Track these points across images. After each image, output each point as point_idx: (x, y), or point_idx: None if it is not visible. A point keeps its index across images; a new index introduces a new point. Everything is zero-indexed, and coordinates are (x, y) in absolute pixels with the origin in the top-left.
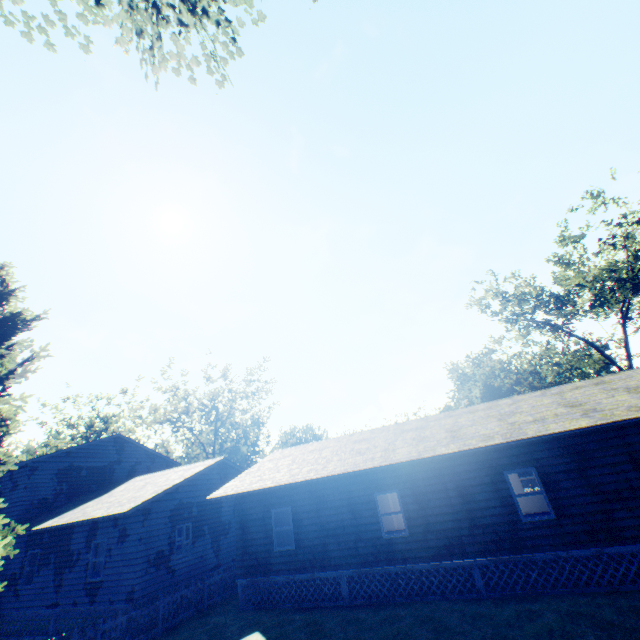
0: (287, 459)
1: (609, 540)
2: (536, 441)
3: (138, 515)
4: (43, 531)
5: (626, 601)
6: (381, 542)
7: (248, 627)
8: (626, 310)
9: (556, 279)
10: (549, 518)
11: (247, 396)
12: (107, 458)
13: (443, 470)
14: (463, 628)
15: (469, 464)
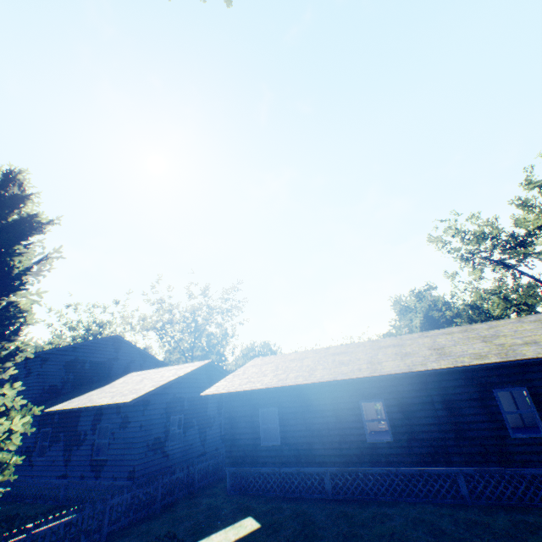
0: (270, 365)
1: None
2: (529, 363)
3: (139, 405)
4: (53, 413)
5: None
6: (365, 445)
7: (240, 511)
8: None
9: (516, 221)
10: (540, 436)
11: (223, 312)
12: (107, 355)
13: (429, 384)
14: (461, 534)
15: (457, 380)
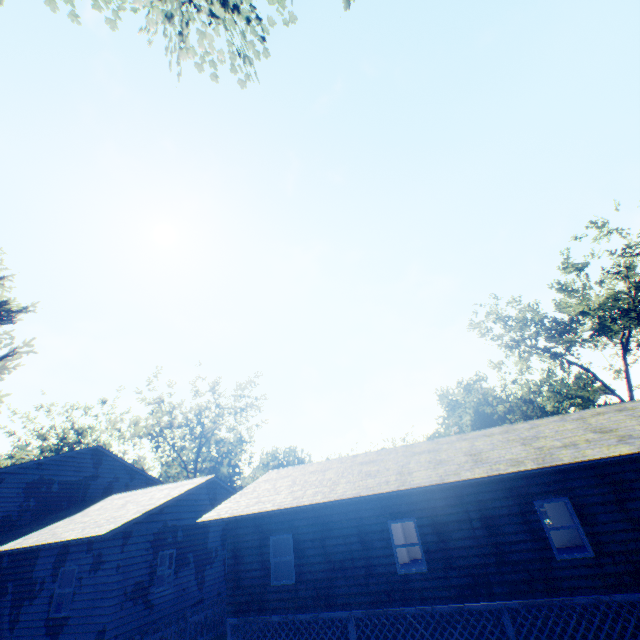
0: (286, 480)
1: None
2: (568, 468)
3: (117, 538)
4: (2, 554)
5: None
6: (395, 578)
7: None
8: (626, 340)
9: (558, 306)
10: (587, 556)
11: (236, 412)
12: (82, 472)
13: (466, 497)
14: None
15: (495, 491)
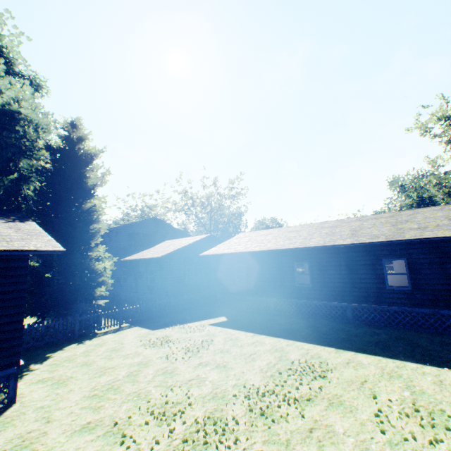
0: (246, 239)
1: (445, 306)
2: (413, 242)
3: (167, 259)
4: (126, 261)
5: (440, 338)
6: (294, 288)
7: (220, 314)
8: None
9: None
10: (406, 289)
11: (229, 198)
12: (151, 230)
13: (340, 254)
14: (328, 332)
15: (359, 252)
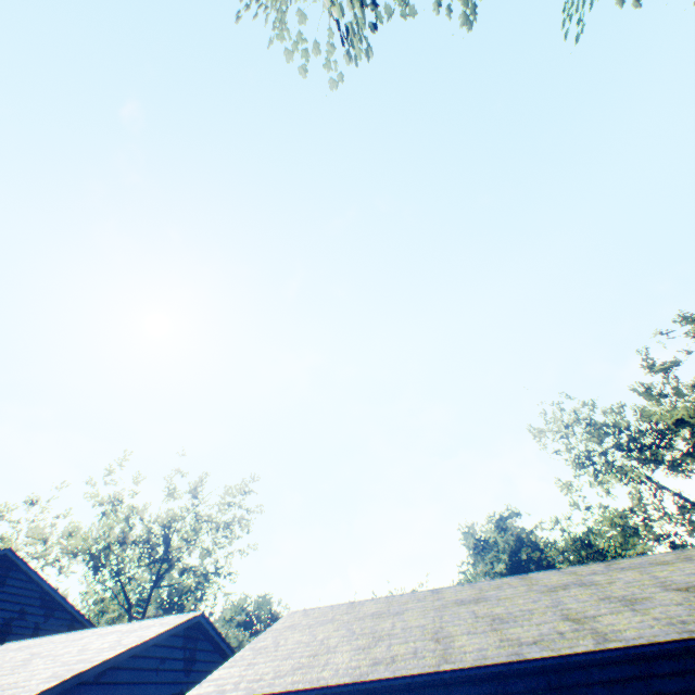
0: (331, 626)
1: None
2: None
3: None
4: None
5: None
6: None
7: None
8: None
9: (643, 413)
10: None
11: (219, 526)
12: None
13: None
14: None
15: None
